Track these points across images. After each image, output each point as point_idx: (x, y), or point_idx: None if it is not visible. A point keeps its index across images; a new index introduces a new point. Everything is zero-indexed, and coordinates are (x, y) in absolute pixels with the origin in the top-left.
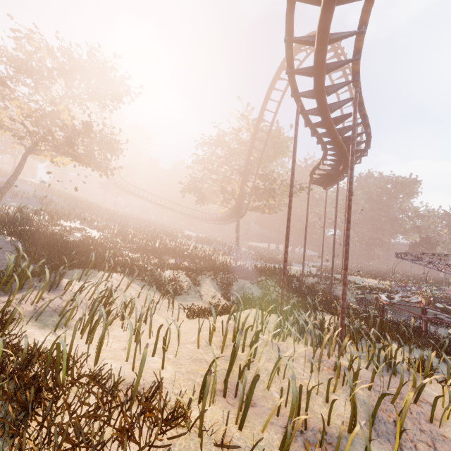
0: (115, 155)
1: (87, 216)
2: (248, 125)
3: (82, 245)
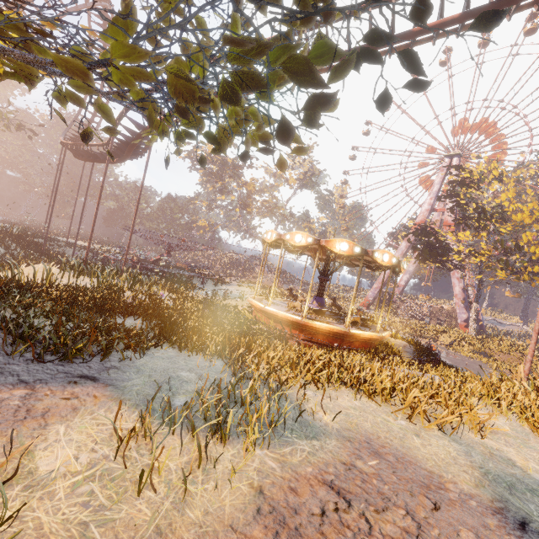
0: None
1: None
2: None
3: None
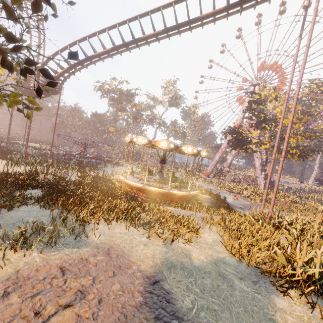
0: None
1: None
2: None
3: None
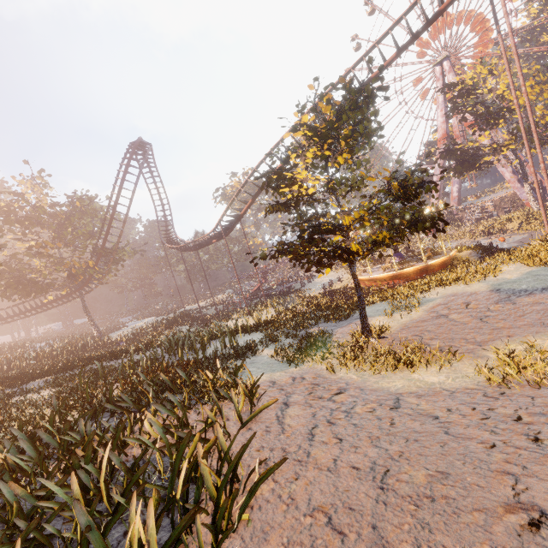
0: None
1: None
2: (72, 200)
3: (86, 357)
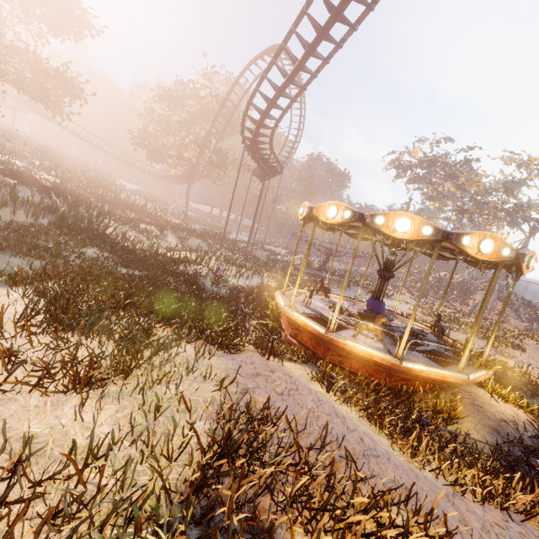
0: (71, 98)
1: (10, 147)
2: (211, 96)
3: (70, 194)
